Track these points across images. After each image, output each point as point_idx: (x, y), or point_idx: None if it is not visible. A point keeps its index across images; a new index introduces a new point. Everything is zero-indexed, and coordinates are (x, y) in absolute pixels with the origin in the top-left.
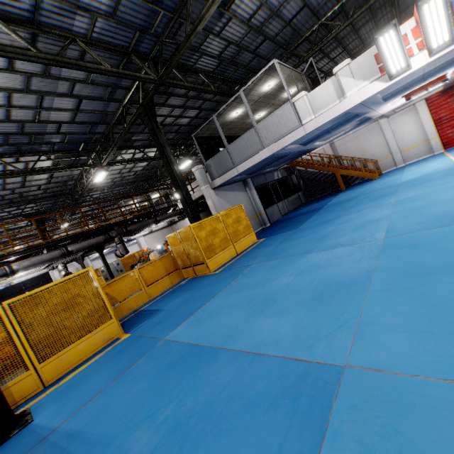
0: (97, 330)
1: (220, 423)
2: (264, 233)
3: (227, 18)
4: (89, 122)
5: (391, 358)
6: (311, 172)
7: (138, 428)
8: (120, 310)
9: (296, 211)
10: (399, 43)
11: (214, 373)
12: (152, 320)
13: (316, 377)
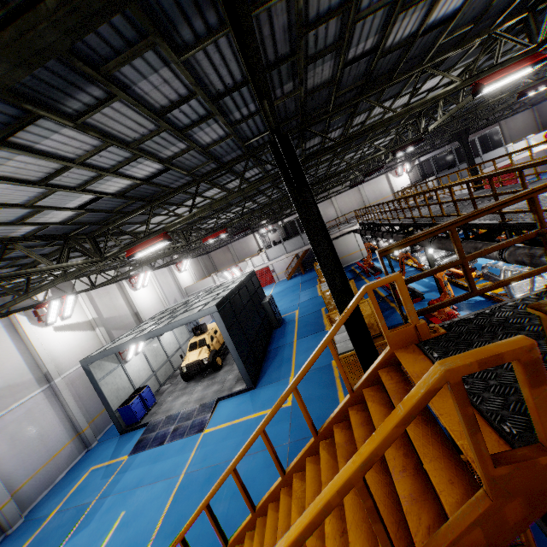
0: None
1: None
2: None
3: None
4: None
5: None
6: None
7: None
8: None
9: None
10: None
11: None
12: None
13: None
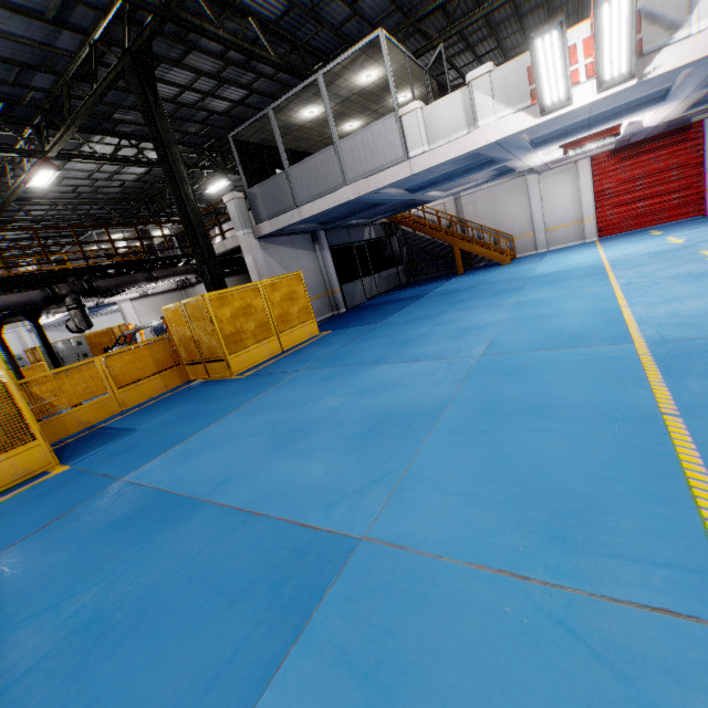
0: (4, 458)
1: (160, 619)
2: (332, 323)
3: None
4: (14, 61)
5: (423, 531)
6: (421, 237)
7: (28, 625)
8: (63, 424)
9: (388, 294)
10: (562, 58)
11: (180, 540)
12: (113, 447)
13: (320, 552)
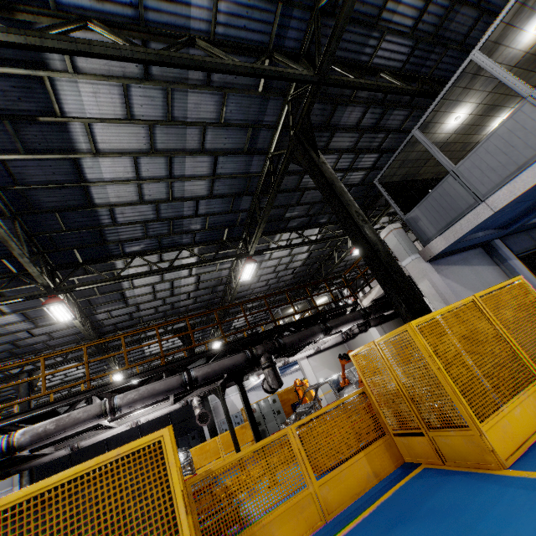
0: None
1: None
2: None
3: None
4: (230, 194)
5: None
6: None
7: None
8: None
9: None
10: None
11: None
12: None
13: None
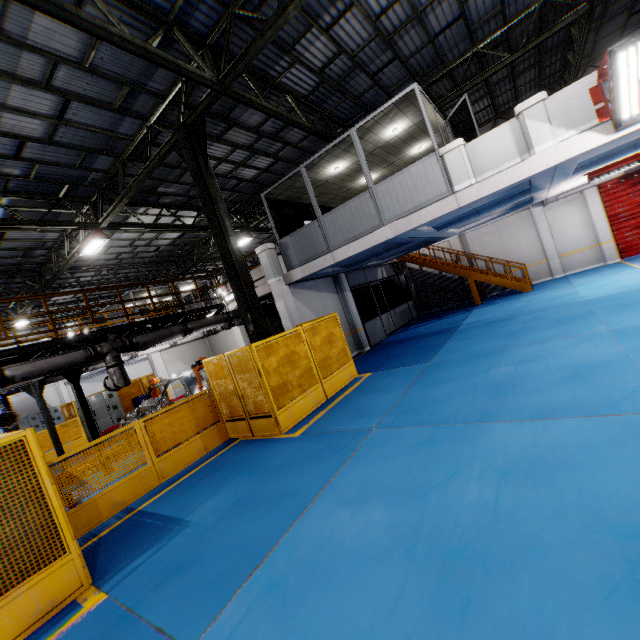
0: (23, 588)
1: None
2: (365, 363)
3: (346, 2)
4: (81, 147)
5: None
6: (428, 273)
7: None
8: (96, 509)
9: (407, 329)
10: None
11: None
12: (161, 556)
13: None
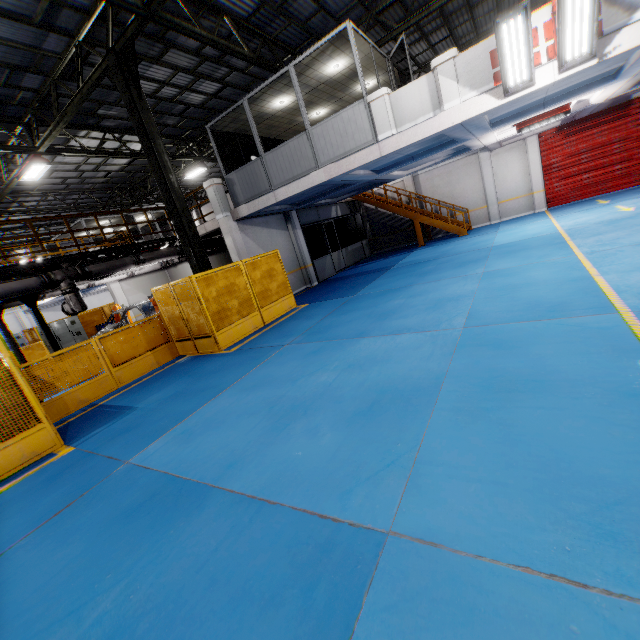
0: (11, 443)
1: (188, 629)
2: (307, 296)
3: None
4: (5, 63)
5: (452, 524)
6: (382, 213)
7: (50, 634)
8: (64, 404)
9: (356, 267)
10: (526, 41)
11: (195, 532)
12: (114, 426)
13: (346, 549)
